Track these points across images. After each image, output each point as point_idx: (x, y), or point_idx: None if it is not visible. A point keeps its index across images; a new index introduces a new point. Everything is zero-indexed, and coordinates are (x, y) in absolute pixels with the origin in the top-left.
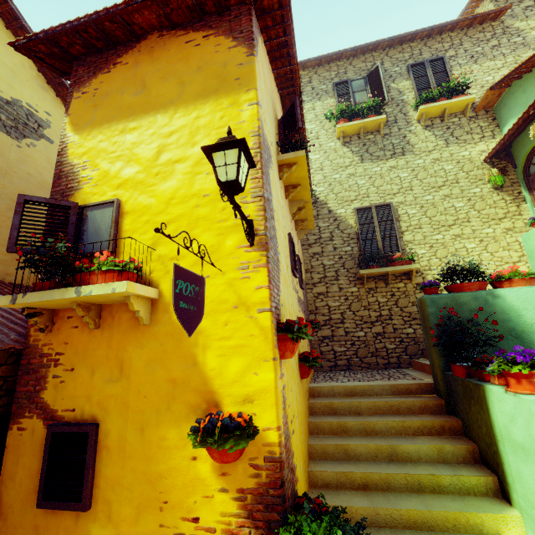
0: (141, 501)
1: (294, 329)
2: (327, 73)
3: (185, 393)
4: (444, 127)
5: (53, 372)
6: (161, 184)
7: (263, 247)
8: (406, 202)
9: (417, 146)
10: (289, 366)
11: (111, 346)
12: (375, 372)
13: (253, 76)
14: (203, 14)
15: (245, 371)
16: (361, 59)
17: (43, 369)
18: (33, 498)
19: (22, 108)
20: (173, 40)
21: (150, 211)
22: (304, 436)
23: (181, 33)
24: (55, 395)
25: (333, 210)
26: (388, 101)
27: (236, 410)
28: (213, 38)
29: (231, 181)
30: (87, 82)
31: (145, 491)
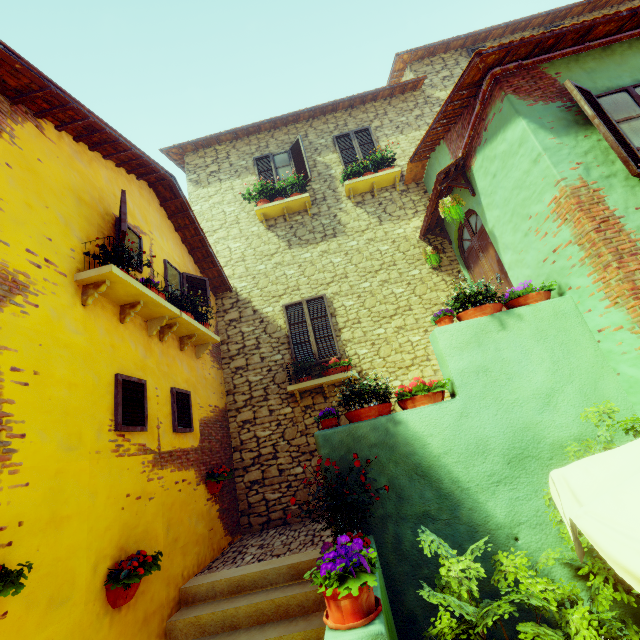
0: None
1: None
2: (246, 147)
3: None
4: (376, 203)
5: None
6: None
7: None
8: (342, 292)
9: (349, 226)
10: (10, 634)
11: None
12: (310, 526)
13: None
14: None
15: None
16: (284, 131)
17: None
18: None
19: None
20: None
21: None
22: None
23: None
24: None
25: (258, 309)
26: (311, 177)
27: None
28: None
29: None
30: None
31: None
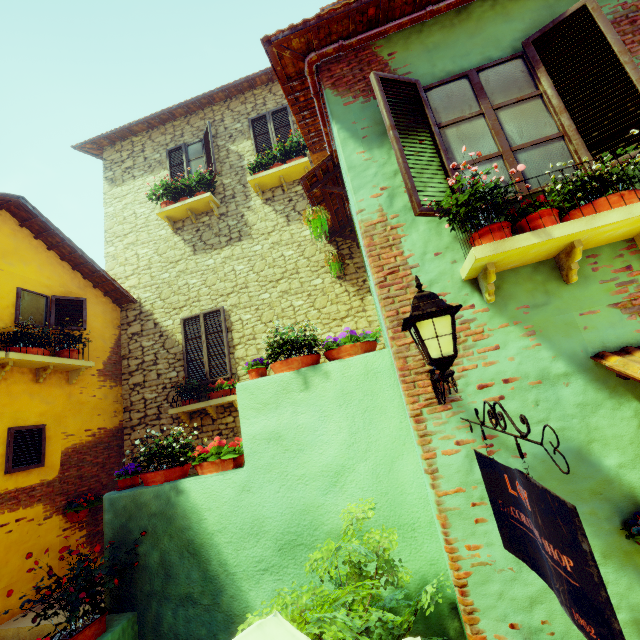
0: None
1: None
2: (162, 137)
3: None
4: (286, 199)
5: None
6: None
7: None
8: (240, 305)
9: (256, 227)
10: None
11: None
12: None
13: None
14: None
15: None
16: (200, 116)
17: None
18: None
19: None
20: None
21: None
22: None
23: None
24: None
25: (159, 322)
26: (215, 173)
27: None
28: None
29: None
30: None
31: None
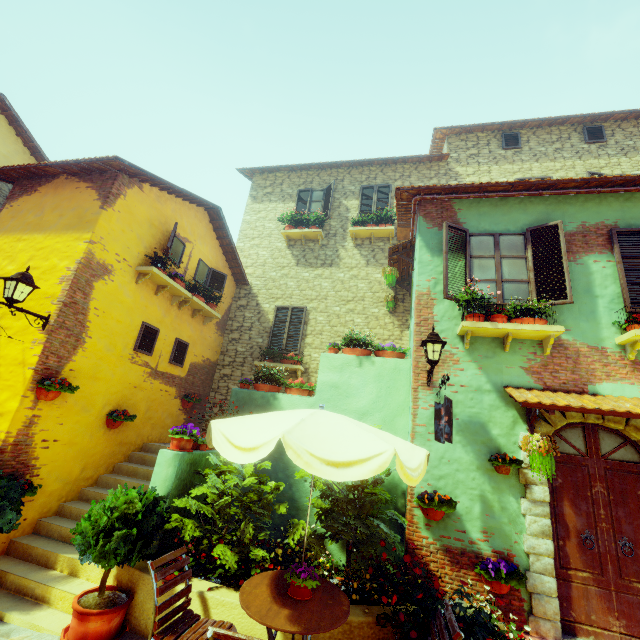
0: None
1: (45, 383)
2: (297, 179)
3: None
4: (370, 248)
5: None
6: None
7: (48, 332)
8: (318, 309)
9: (344, 261)
10: (67, 409)
11: None
12: None
13: (95, 223)
14: (93, 171)
15: (7, 400)
16: (328, 173)
17: None
18: None
19: (7, 184)
20: (71, 184)
21: None
22: (89, 466)
23: (77, 180)
24: None
25: (260, 303)
26: (328, 217)
27: None
28: (90, 190)
29: (9, 298)
30: (16, 199)
31: None
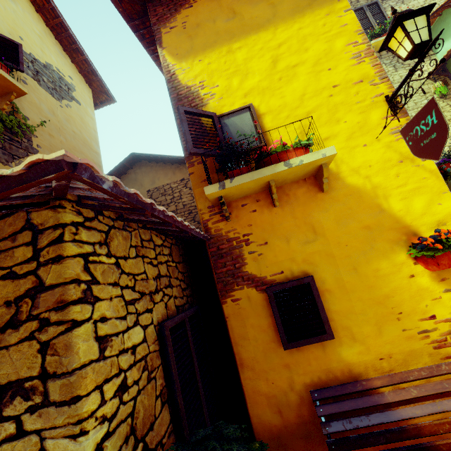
0: (378, 318)
1: (450, 170)
2: None
3: (382, 233)
4: (390, 56)
5: (247, 250)
6: (288, 85)
7: (406, 113)
8: None
9: None
10: None
11: (296, 217)
12: None
13: None
14: None
15: (429, 205)
16: None
17: (235, 250)
18: (274, 346)
19: (54, 72)
20: None
21: (286, 109)
22: None
23: None
24: (258, 266)
25: None
26: None
27: (433, 234)
28: None
29: (427, 41)
30: (171, 18)
31: (377, 311)
